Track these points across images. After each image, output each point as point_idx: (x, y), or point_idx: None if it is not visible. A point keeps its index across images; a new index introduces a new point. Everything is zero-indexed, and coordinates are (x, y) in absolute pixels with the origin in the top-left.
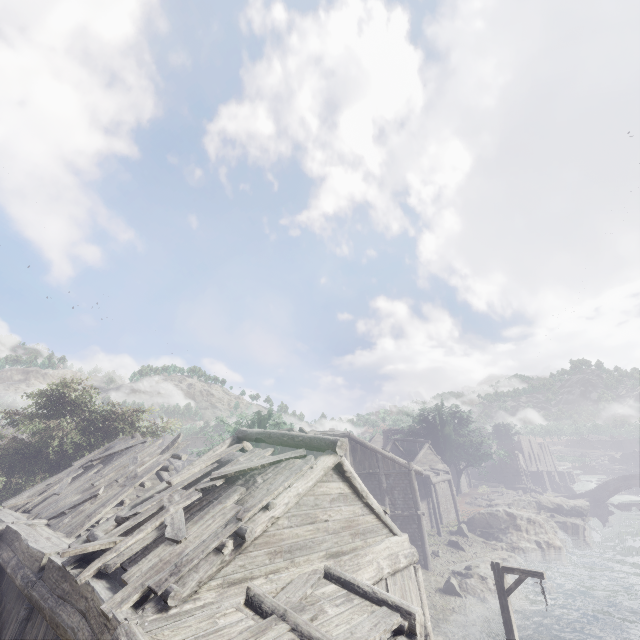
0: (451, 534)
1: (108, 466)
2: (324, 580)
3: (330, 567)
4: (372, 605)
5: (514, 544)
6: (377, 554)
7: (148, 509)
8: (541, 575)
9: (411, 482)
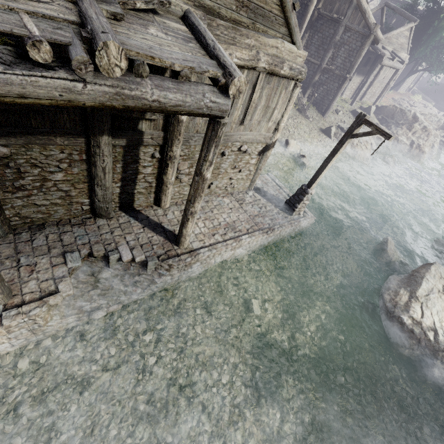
0: (360, 108)
1: None
2: (179, 20)
3: (191, 12)
4: (205, 56)
5: (396, 135)
6: (261, 45)
7: None
8: (389, 137)
9: (362, 46)
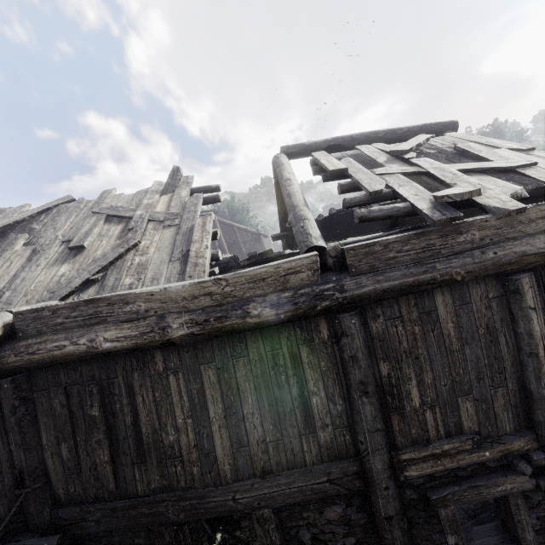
0: None
1: (48, 232)
2: None
3: None
4: None
5: None
6: None
7: (389, 181)
8: None
9: (262, 244)
